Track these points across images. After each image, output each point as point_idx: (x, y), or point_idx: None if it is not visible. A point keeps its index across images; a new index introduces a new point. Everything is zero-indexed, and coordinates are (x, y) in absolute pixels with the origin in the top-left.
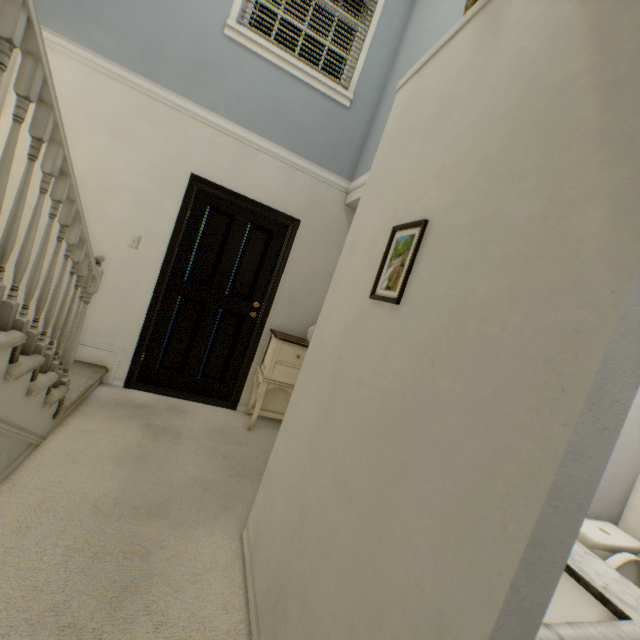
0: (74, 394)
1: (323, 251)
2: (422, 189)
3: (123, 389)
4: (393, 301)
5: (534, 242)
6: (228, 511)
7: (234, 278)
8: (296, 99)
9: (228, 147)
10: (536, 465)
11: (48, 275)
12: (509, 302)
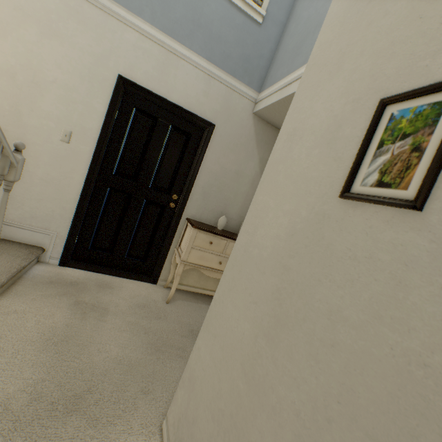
0: (3, 277)
1: (233, 153)
2: None
3: (58, 267)
4: (407, 204)
5: None
6: (148, 396)
7: (156, 173)
8: (215, 11)
9: (152, 52)
10: None
11: None
12: None
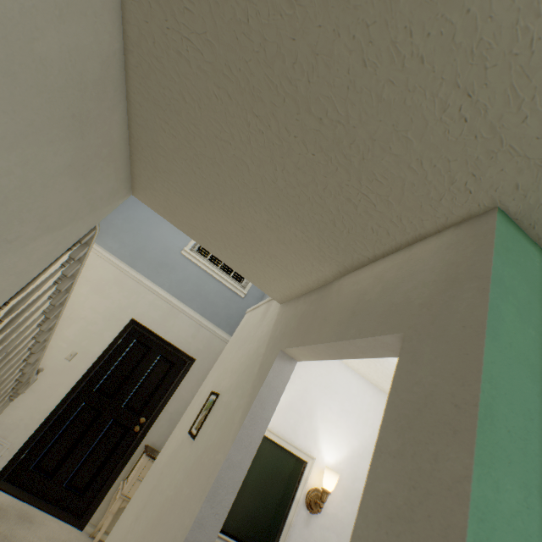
0: None
1: None
2: (227, 374)
3: None
4: (193, 436)
5: (230, 419)
6: None
7: (134, 394)
8: (213, 288)
9: (162, 306)
10: (186, 529)
11: (3, 381)
12: (215, 446)
